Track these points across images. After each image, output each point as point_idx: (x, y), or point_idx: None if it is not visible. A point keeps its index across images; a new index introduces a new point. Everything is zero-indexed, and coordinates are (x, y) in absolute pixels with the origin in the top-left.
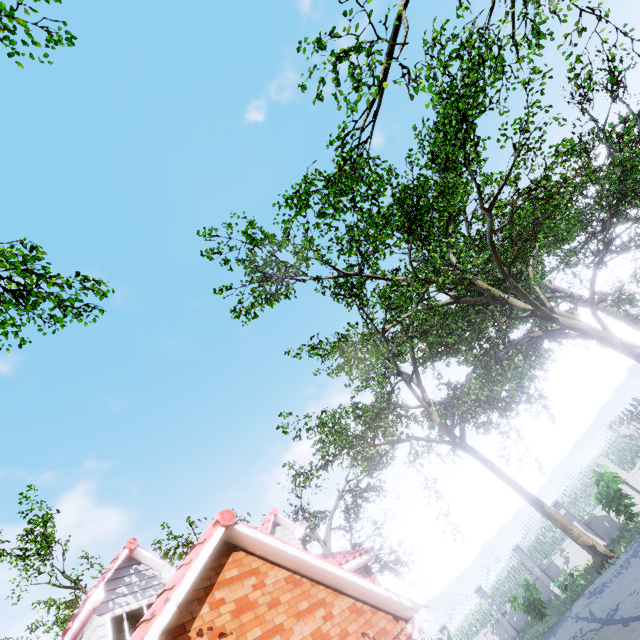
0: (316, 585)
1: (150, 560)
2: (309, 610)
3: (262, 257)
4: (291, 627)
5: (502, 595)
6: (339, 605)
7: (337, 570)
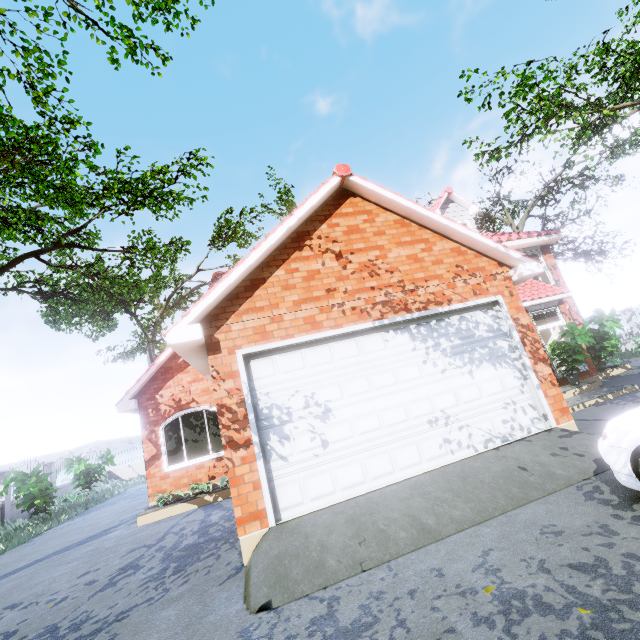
0: (423, 230)
1: None
2: (410, 243)
3: None
4: (390, 249)
5: None
6: (441, 245)
7: (445, 221)
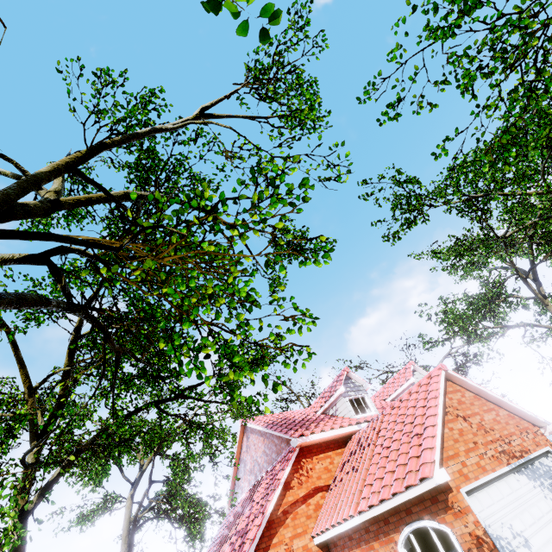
0: (488, 402)
1: (356, 378)
2: (488, 410)
3: (406, 195)
4: (482, 414)
5: None
6: (501, 412)
7: (500, 397)
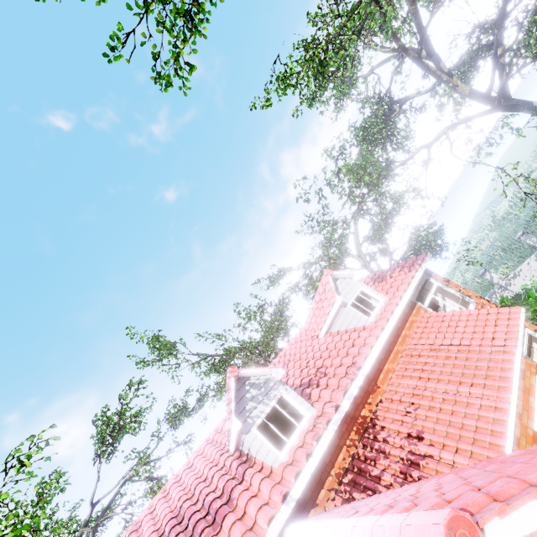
0: None
1: (256, 373)
2: None
3: None
4: None
5: (531, 226)
6: None
7: None
